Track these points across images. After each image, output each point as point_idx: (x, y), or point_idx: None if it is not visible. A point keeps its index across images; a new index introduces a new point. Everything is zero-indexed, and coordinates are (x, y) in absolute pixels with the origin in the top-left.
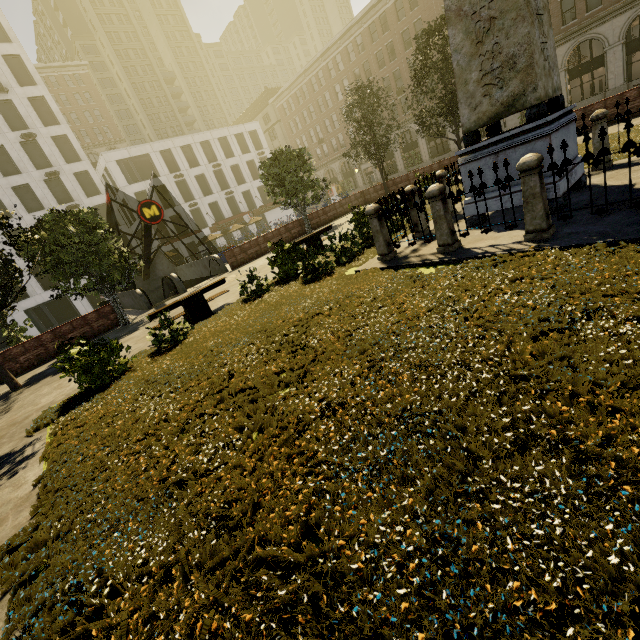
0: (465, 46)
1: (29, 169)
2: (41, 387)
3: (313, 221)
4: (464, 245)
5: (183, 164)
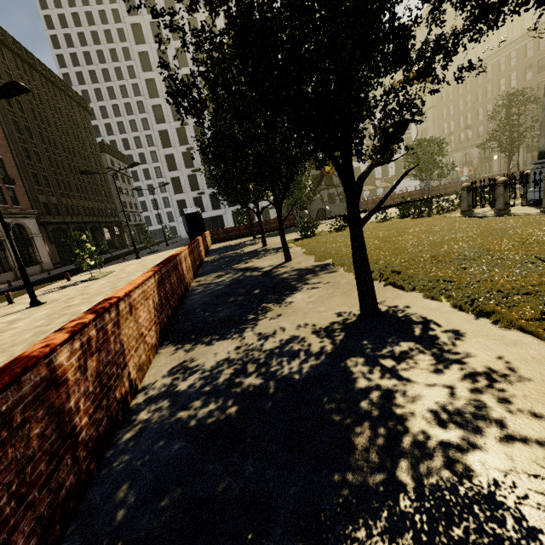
0: None
1: None
2: (270, 239)
3: (433, 192)
4: (511, 212)
5: None
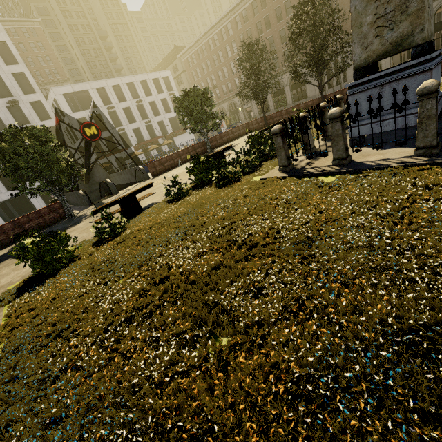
0: None
1: None
2: (2, 268)
3: (212, 143)
4: (354, 159)
5: (114, 99)
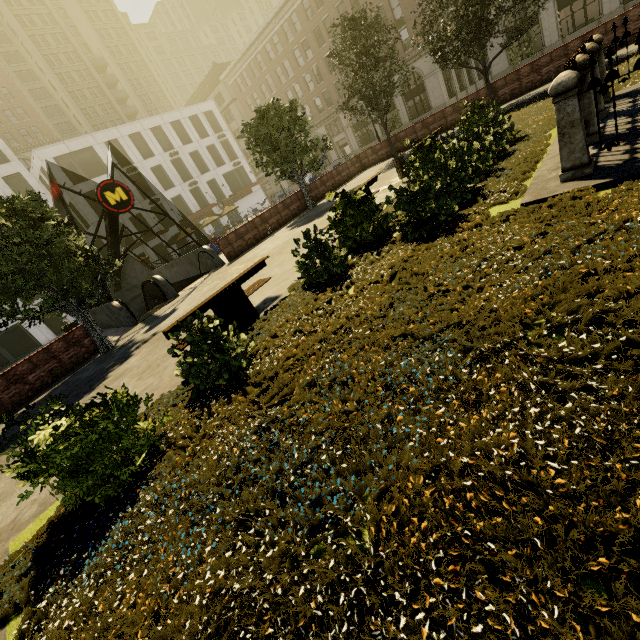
0: None
1: None
2: None
3: (312, 194)
4: None
5: (135, 155)
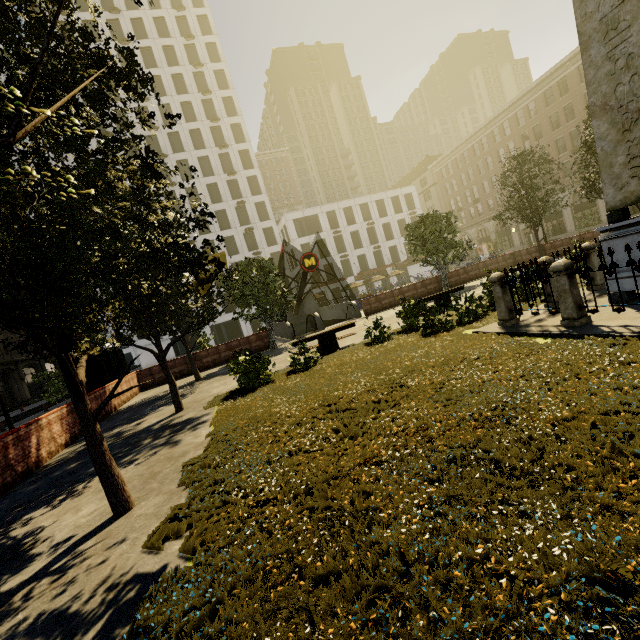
0: (610, 134)
1: (236, 225)
2: (213, 382)
3: (451, 279)
4: (594, 321)
5: (342, 222)
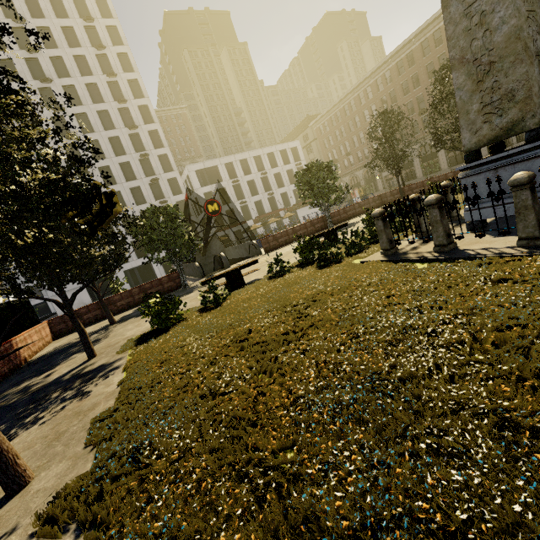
0: (467, 85)
1: (141, 177)
2: (127, 324)
3: (334, 218)
4: (459, 246)
5: (240, 173)
